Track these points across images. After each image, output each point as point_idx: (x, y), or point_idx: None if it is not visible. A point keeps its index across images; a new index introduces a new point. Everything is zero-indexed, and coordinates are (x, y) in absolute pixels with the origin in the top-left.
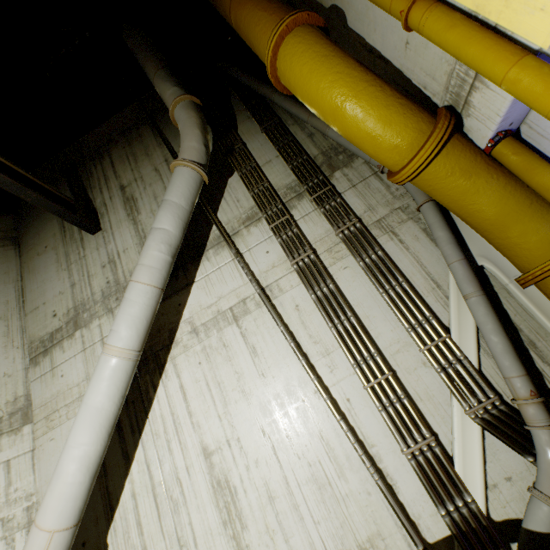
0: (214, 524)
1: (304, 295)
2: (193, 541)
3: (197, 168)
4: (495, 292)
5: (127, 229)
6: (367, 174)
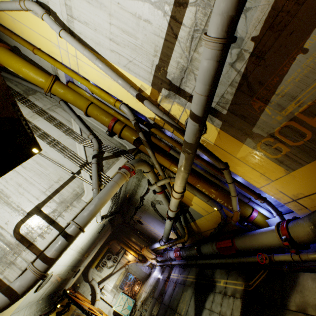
0: None
1: None
2: None
3: None
4: (84, 121)
5: None
6: (42, 97)
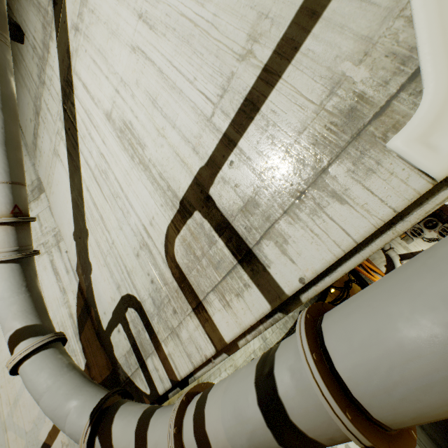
0: (127, 165)
1: None
2: (120, 189)
3: None
4: None
5: (31, 12)
6: None
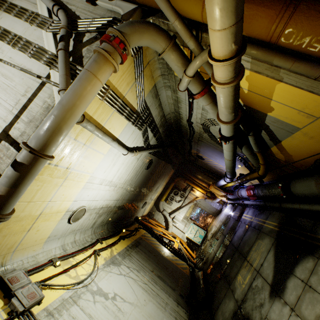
0: None
1: None
2: None
3: None
4: None
5: None
6: None
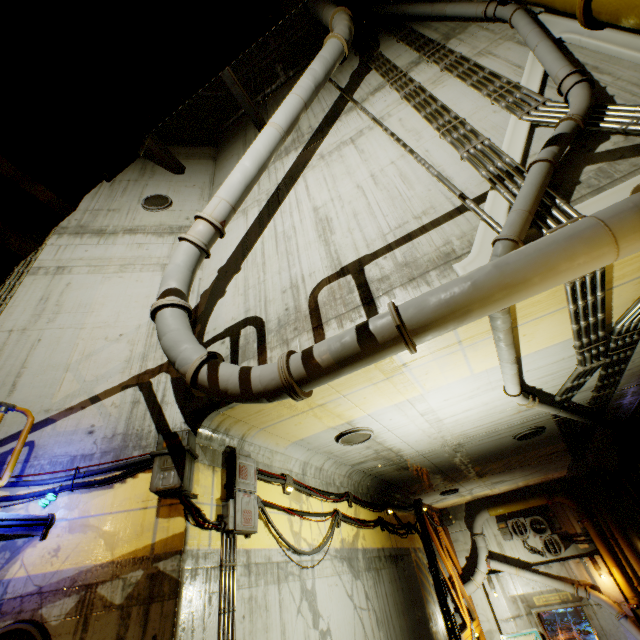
0: (312, 239)
1: (407, 112)
2: (296, 251)
3: (340, 38)
4: (570, 52)
5: None
6: (476, 32)
